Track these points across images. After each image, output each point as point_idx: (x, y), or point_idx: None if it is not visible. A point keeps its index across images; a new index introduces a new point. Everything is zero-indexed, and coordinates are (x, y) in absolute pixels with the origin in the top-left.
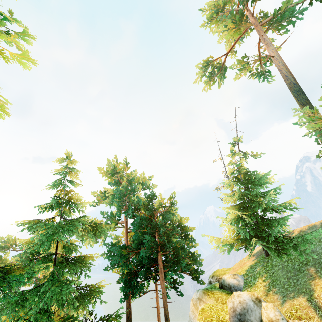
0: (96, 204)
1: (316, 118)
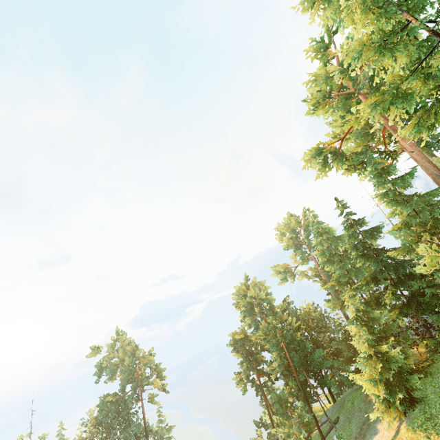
0: (288, 248)
1: (436, 159)
